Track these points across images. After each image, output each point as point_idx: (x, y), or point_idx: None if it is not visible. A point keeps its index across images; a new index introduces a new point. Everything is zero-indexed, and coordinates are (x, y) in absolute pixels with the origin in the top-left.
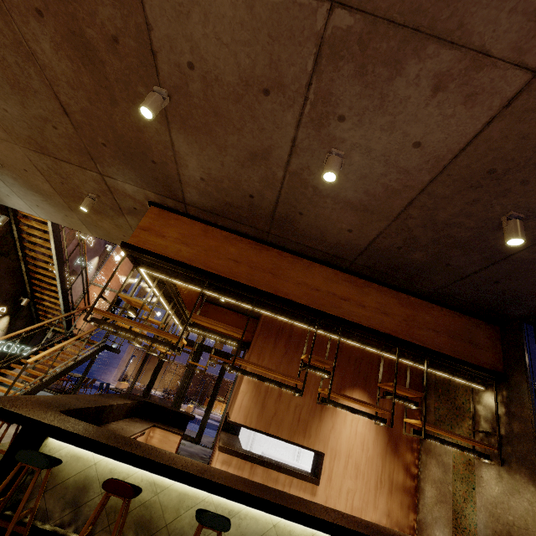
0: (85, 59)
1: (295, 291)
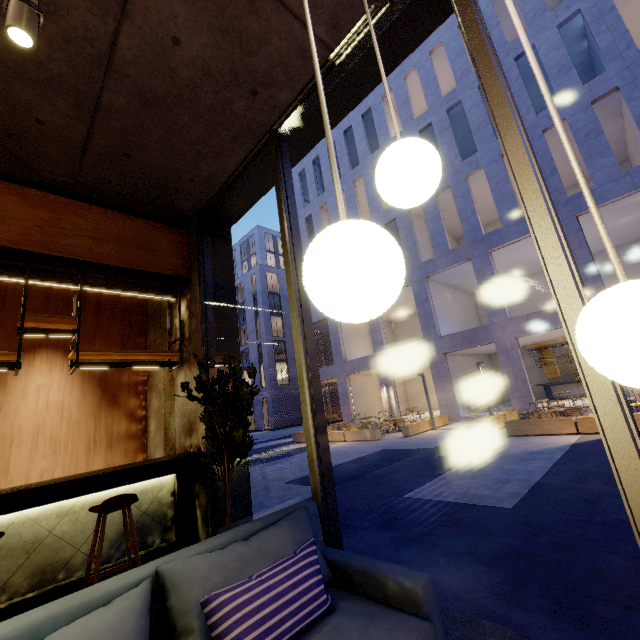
0: None
1: None
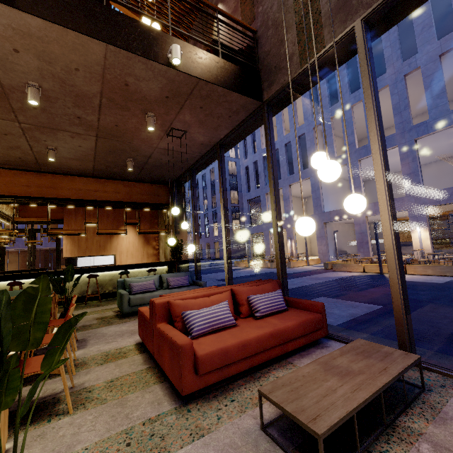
0: None
1: (68, 194)
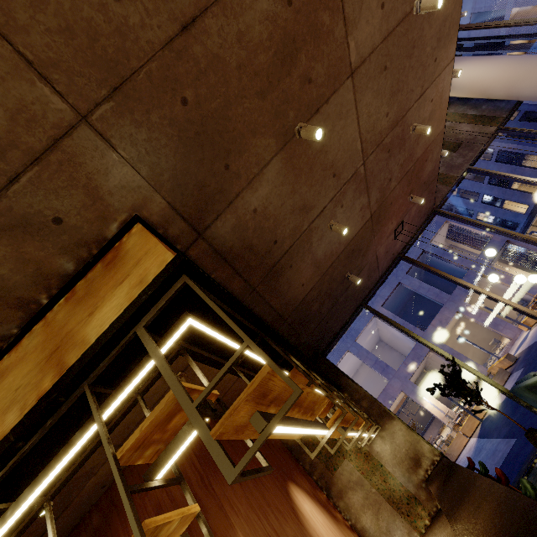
0: (280, 55)
1: None
